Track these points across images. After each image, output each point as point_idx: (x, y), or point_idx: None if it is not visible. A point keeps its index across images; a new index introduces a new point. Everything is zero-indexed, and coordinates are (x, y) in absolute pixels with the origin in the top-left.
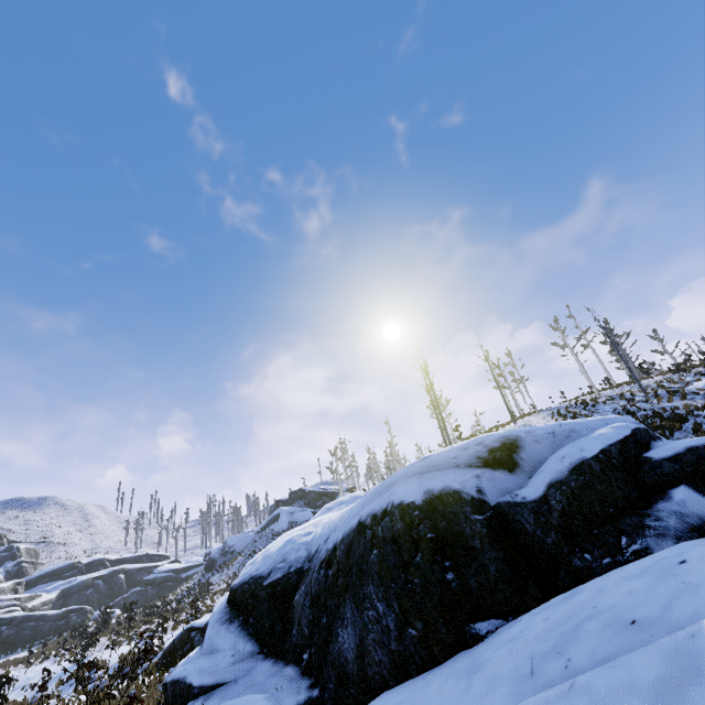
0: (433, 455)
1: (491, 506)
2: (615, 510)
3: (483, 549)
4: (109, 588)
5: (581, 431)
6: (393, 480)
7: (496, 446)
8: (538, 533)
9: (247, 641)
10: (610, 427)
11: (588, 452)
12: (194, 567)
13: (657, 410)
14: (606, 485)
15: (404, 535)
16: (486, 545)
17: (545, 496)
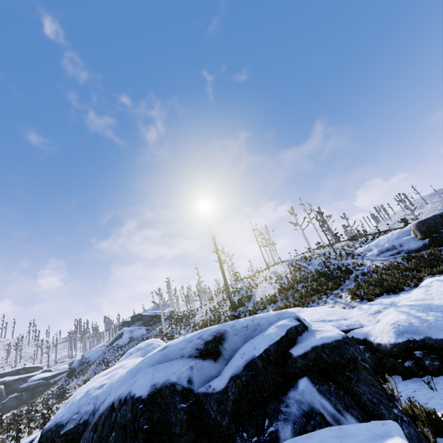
0: (170, 346)
1: (195, 393)
2: (268, 394)
3: (181, 433)
4: None
5: (263, 325)
6: (141, 366)
7: (209, 339)
8: (218, 418)
9: None
10: (276, 327)
11: (258, 351)
12: (60, 374)
13: (340, 265)
14: (264, 376)
15: (130, 425)
16: (183, 430)
17: (226, 388)
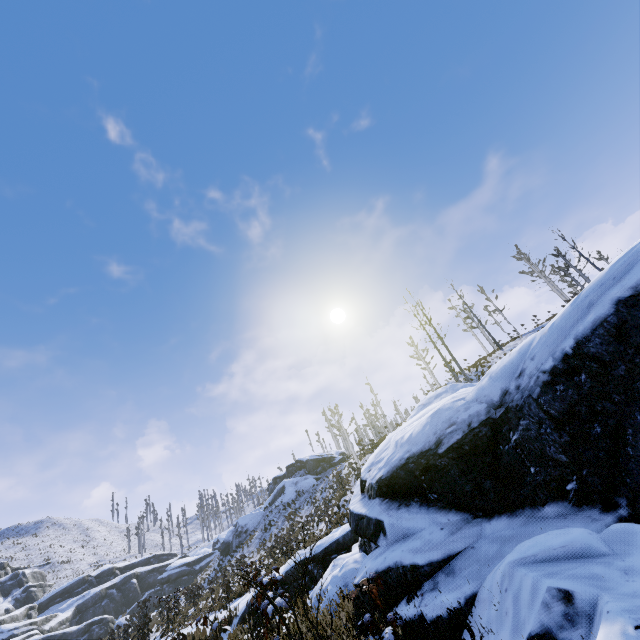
0: None
1: None
2: None
3: None
4: (124, 596)
5: None
6: (634, 256)
7: None
8: None
9: (446, 514)
10: None
11: None
12: (206, 557)
13: None
14: None
15: None
16: None
17: None
